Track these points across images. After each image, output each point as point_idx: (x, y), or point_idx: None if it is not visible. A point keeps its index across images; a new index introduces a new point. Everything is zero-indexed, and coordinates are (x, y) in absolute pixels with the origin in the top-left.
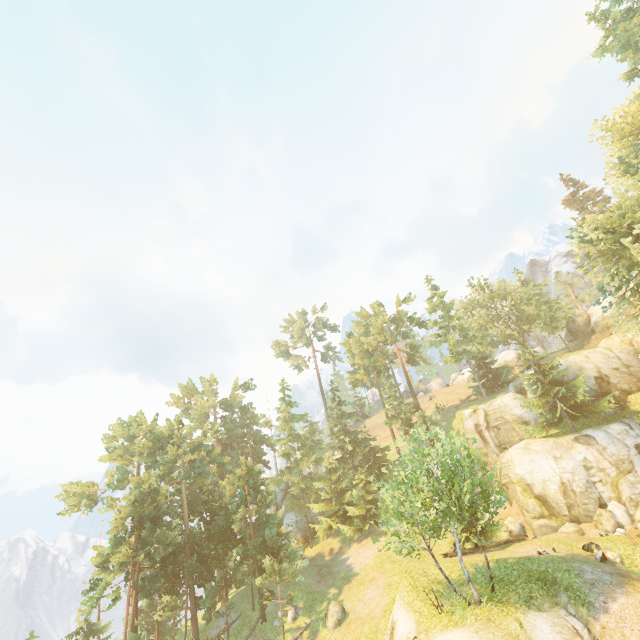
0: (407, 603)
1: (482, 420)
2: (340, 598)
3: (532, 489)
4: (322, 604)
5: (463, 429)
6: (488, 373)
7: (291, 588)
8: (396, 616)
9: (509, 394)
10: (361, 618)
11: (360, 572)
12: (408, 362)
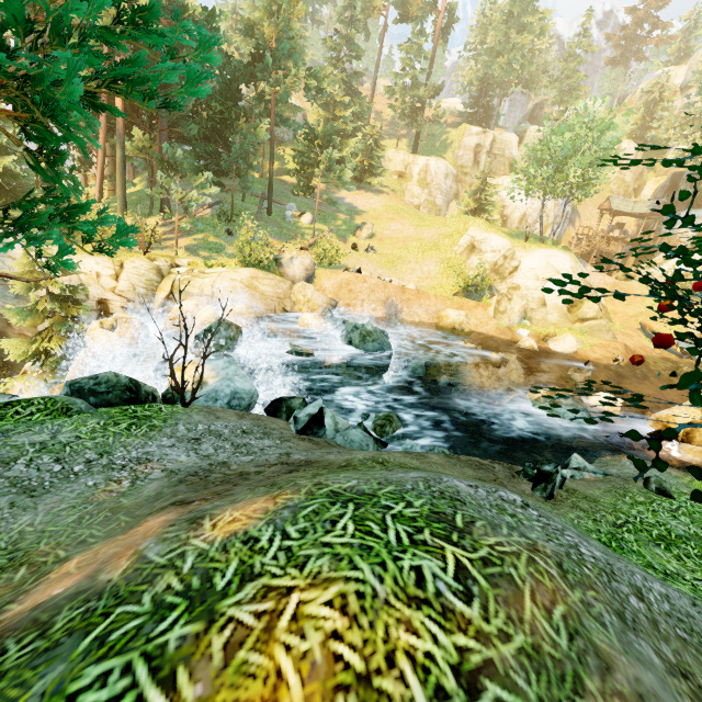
0: (493, 232)
1: (488, 144)
2: (356, 223)
3: (504, 210)
4: (337, 221)
5: (459, 143)
6: (485, 106)
7: (285, 199)
8: (484, 237)
9: (516, 135)
10: (397, 239)
11: (368, 212)
12: (442, 31)
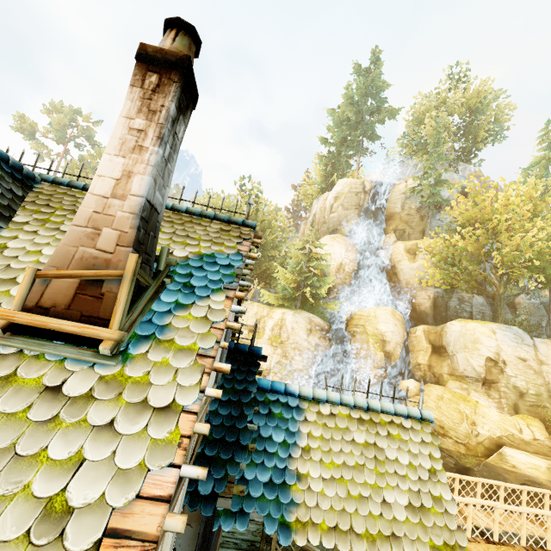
0: None
1: None
2: None
3: None
4: None
5: None
6: None
7: None
8: None
9: None
10: None
11: None
12: None
